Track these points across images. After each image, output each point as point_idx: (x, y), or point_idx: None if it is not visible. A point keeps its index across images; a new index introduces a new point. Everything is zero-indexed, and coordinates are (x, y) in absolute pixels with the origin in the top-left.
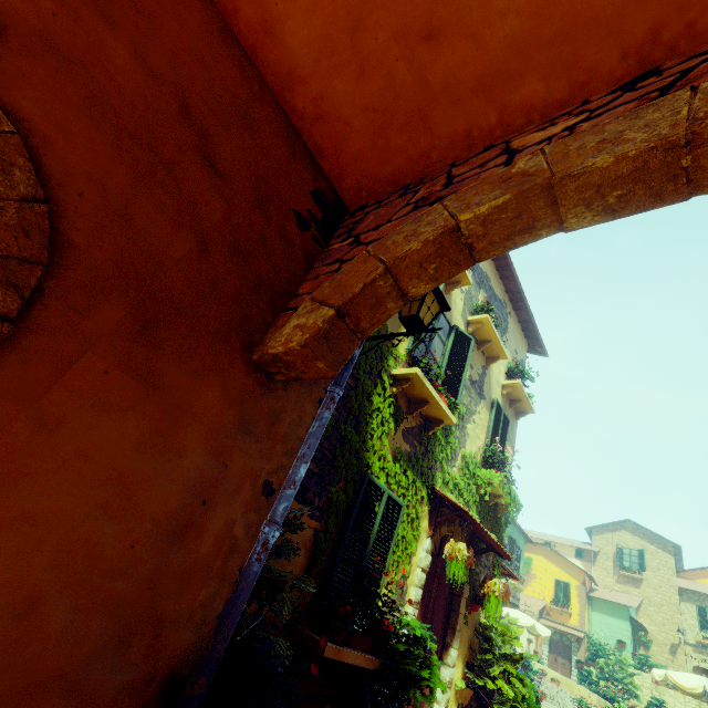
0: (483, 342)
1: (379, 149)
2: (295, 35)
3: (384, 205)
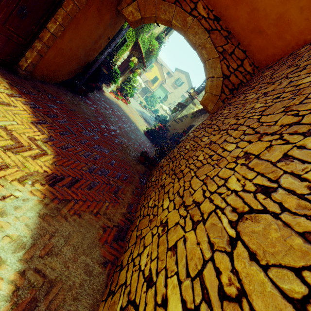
0: None
1: None
2: None
3: None
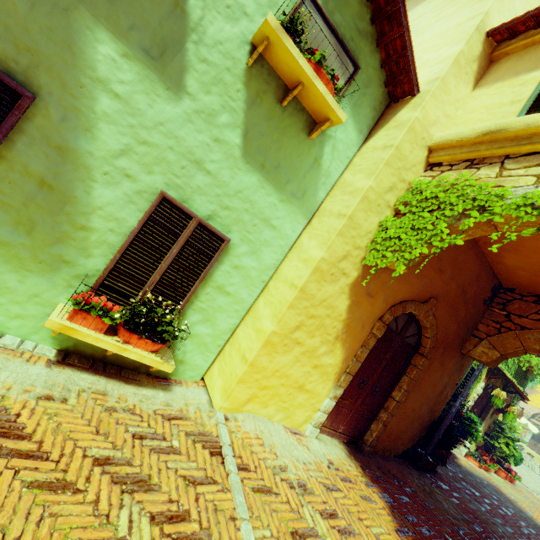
0: None
1: (530, 285)
2: (509, 261)
3: (524, 301)
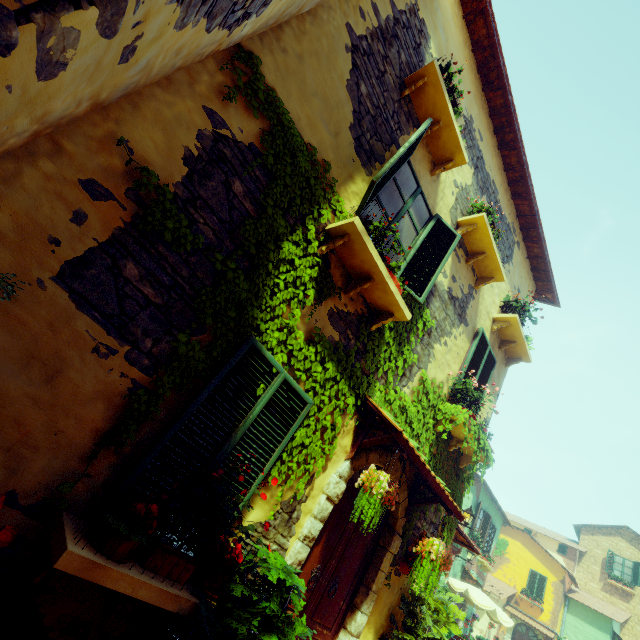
0: (475, 254)
1: None
2: None
3: None
